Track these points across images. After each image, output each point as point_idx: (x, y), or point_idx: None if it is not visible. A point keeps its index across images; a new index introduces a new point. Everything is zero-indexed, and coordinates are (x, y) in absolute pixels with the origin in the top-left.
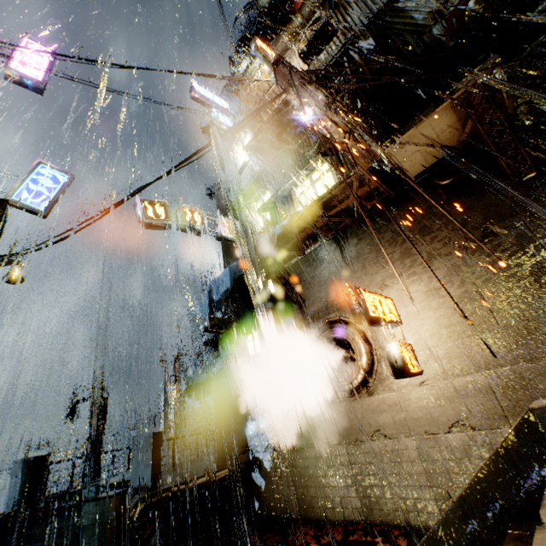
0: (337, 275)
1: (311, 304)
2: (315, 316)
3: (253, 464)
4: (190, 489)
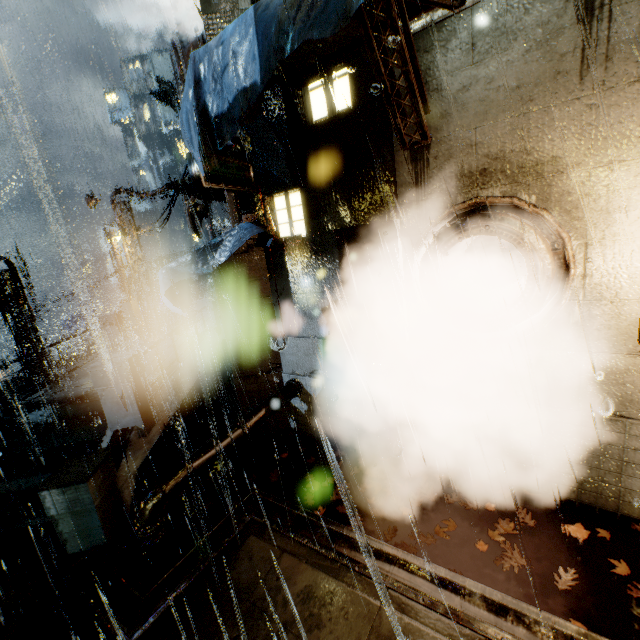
0: (542, 92)
1: (445, 158)
2: (446, 187)
3: (293, 391)
4: (219, 454)
